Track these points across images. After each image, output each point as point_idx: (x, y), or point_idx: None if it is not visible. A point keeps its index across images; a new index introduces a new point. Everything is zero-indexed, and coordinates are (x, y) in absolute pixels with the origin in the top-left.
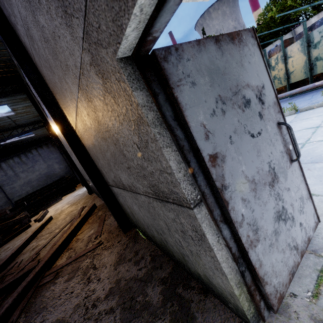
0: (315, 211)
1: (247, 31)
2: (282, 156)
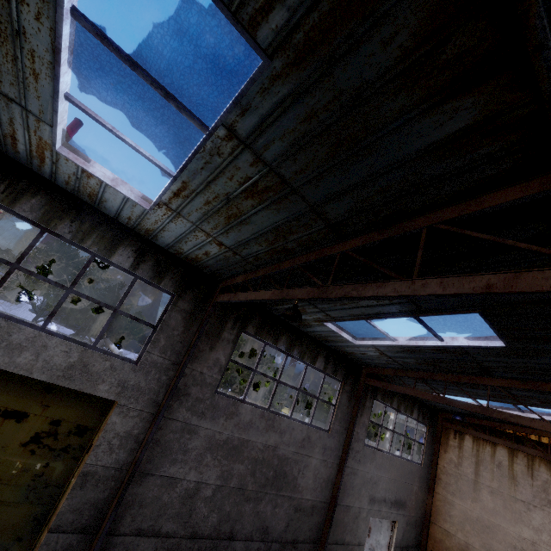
0: None
1: None
2: None
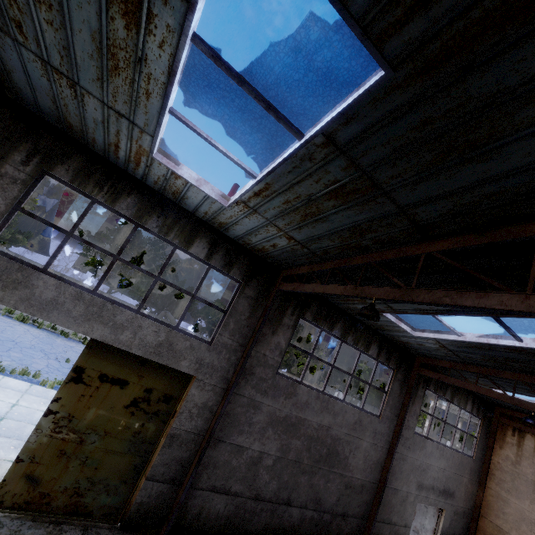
0: None
1: None
2: None
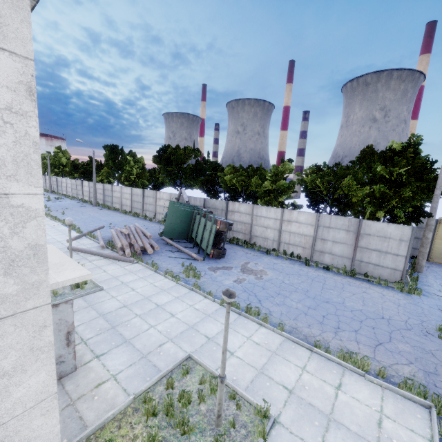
0: None
1: None
2: None
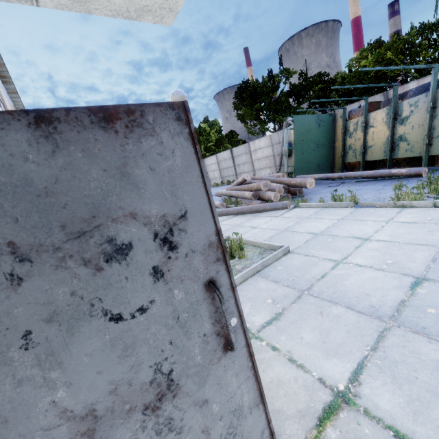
0: (269, 423)
1: (163, 106)
2: (204, 342)
